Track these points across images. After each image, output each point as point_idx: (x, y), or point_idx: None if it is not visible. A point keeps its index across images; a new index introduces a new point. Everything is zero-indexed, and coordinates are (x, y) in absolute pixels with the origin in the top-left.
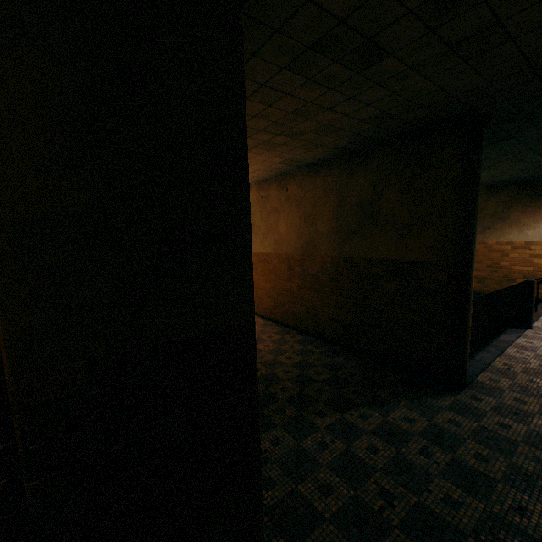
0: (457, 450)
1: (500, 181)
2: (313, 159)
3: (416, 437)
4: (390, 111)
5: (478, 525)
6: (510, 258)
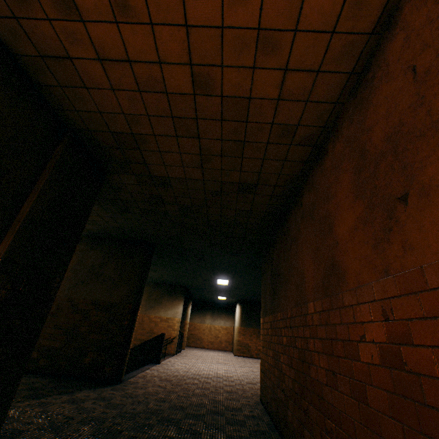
0: (112, 400)
1: (161, 281)
2: None
3: (90, 400)
4: (125, 228)
5: (116, 415)
6: (159, 327)
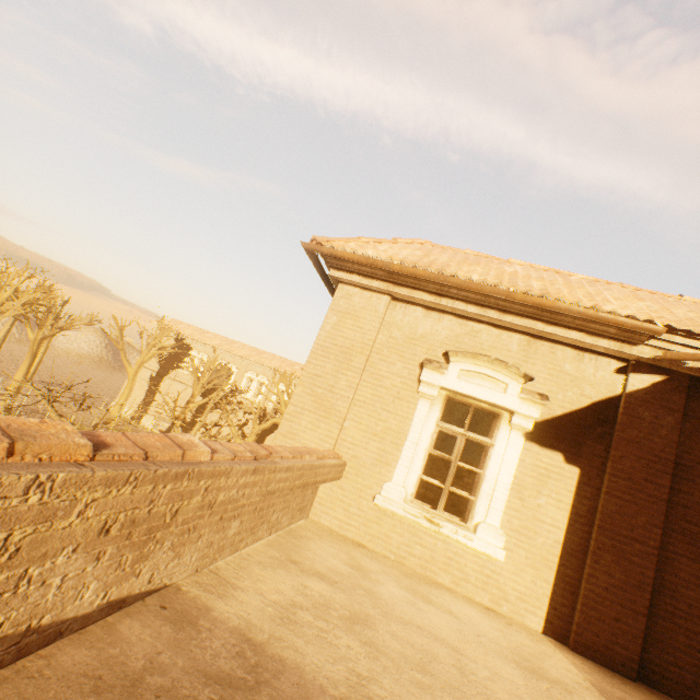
0: None
1: None
2: None
3: None
4: None
5: None
6: None
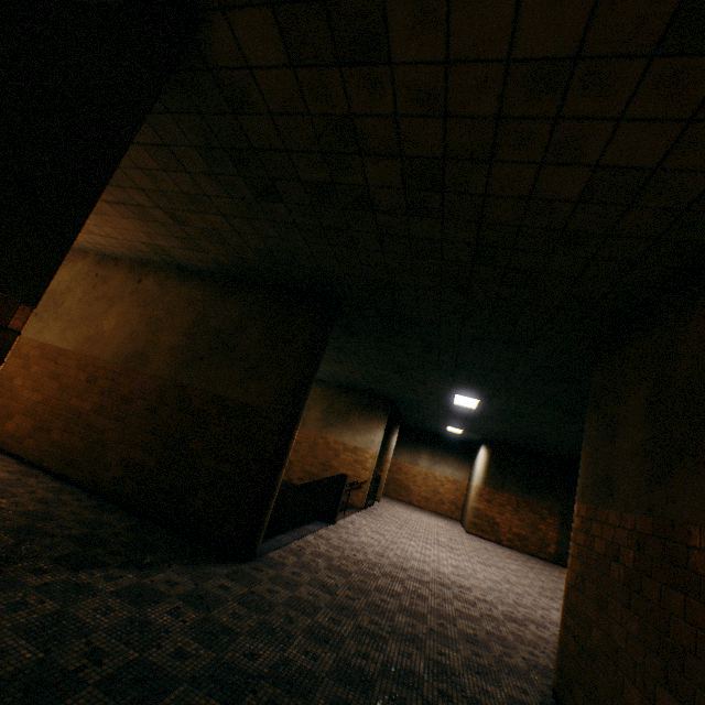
0: (215, 610)
1: (350, 383)
2: (190, 263)
3: (173, 598)
4: (276, 254)
5: (201, 671)
6: (341, 459)
